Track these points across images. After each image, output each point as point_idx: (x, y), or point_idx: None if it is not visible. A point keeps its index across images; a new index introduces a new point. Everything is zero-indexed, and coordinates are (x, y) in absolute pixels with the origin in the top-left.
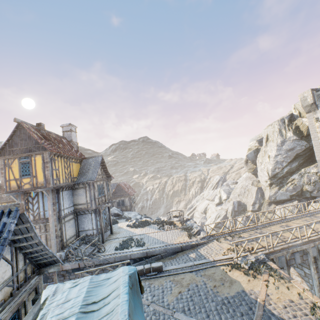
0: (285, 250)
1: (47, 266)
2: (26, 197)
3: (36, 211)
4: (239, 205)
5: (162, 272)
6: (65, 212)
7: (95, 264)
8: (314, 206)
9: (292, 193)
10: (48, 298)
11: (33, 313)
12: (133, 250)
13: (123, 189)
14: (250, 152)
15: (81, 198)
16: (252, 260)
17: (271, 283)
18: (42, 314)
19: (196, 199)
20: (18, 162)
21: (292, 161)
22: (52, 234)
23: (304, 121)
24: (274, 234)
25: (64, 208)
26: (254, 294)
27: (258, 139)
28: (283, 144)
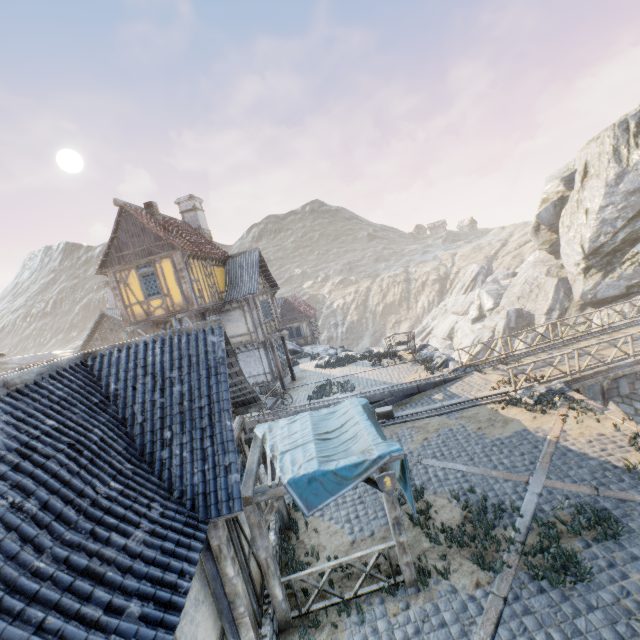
0: (602, 374)
1: (245, 406)
2: (158, 330)
3: None
4: (520, 317)
5: (393, 419)
6: None
7: None
8: None
9: (632, 281)
10: (266, 434)
11: (258, 446)
12: (338, 397)
13: (295, 308)
14: (546, 206)
15: (239, 325)
16: (541, 392)
17: (571, 417)
18: (270, 445)
19: (432, 315)
20: (137, 274)
21: (637, 216)
22: None
23: None
24: (583, 351)
25: None
26: (543, 432)
27: (565, 175)
28: (621, 180)
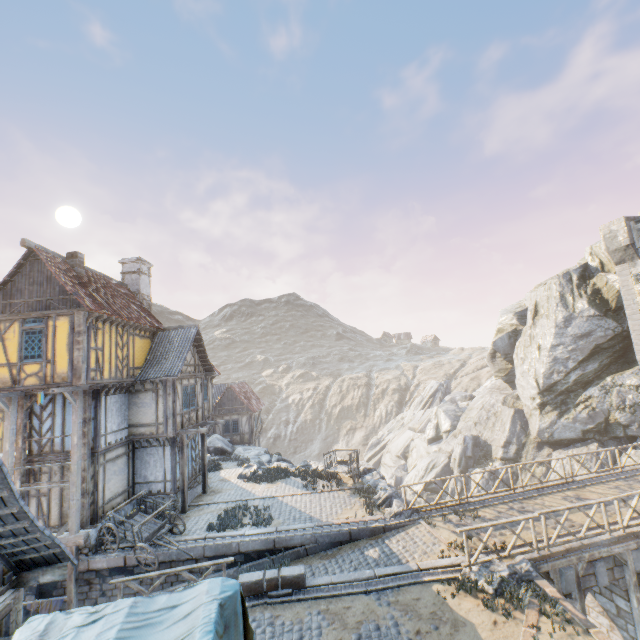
0: (575, 553)
1: (37, 568)
2: (29, 403)
3: (47, 435)
4: (477, 445)
5: (304, 590)
6: (108, 441)
7: (161, 560)
8: (634, 457)
9: (587, 426)
10: None
11: None
12: (245, 532)
13: (238, 398)
14: (501, 336)
15: (146, 412)
16: (502, 574)
17: (546, 632)
18: None
19: (388, 426)
20: (20, 329)
21: (586, 360)
22: (74, 487)
23: (611, 279)
24: (552, 517)
25: (106, 432)
26: None
27: (518, 310)
28: (569, 323)
